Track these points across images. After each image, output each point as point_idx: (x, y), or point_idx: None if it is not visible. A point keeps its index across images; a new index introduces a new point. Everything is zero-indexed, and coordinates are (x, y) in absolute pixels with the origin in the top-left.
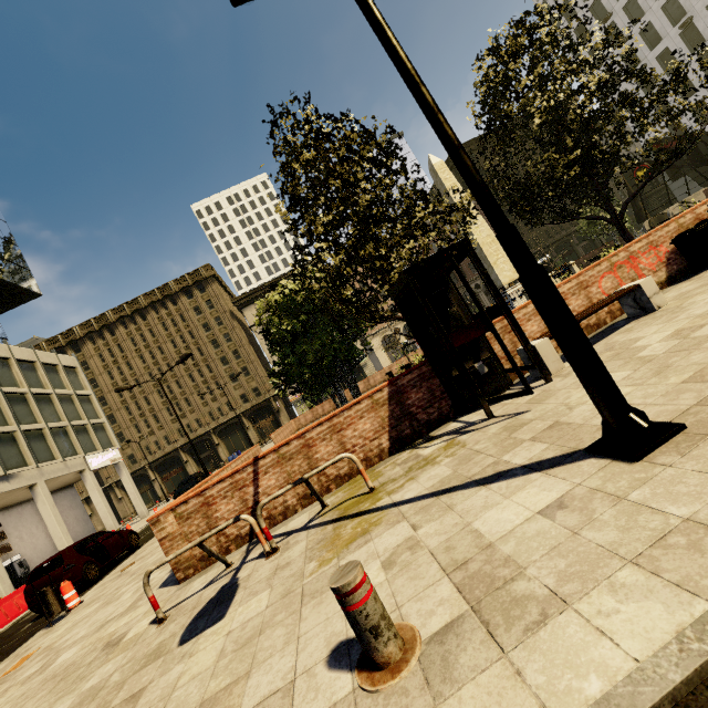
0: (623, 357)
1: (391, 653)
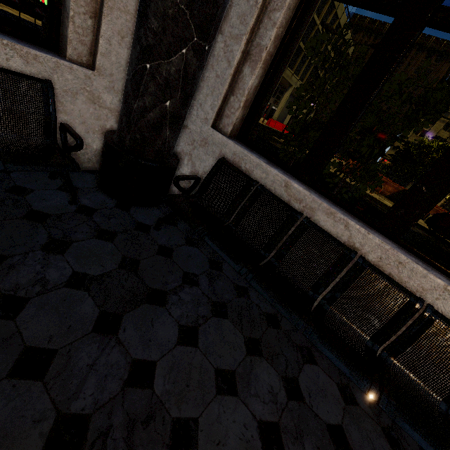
0: None
1: (371, 193)
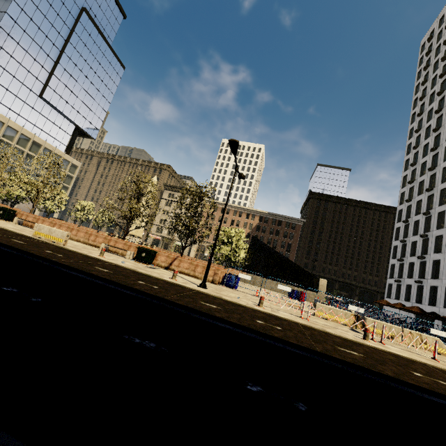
0: None
1: None
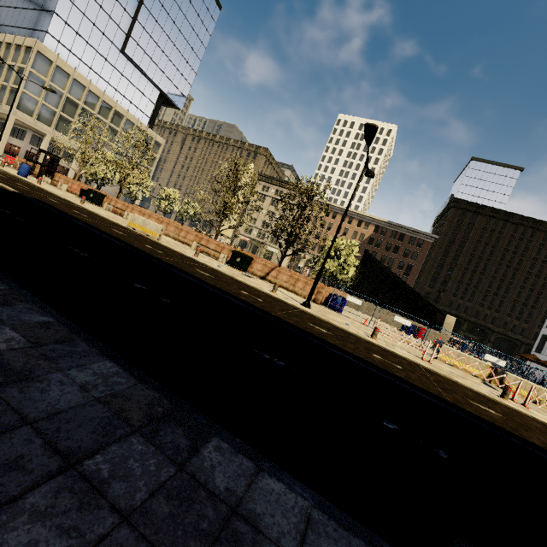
0: (30, 177)
1: None
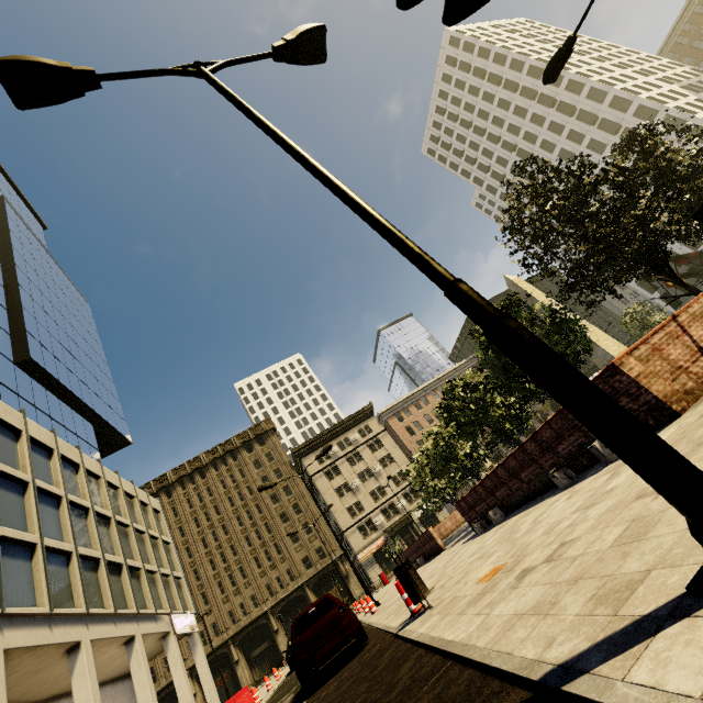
0: None
1: None
